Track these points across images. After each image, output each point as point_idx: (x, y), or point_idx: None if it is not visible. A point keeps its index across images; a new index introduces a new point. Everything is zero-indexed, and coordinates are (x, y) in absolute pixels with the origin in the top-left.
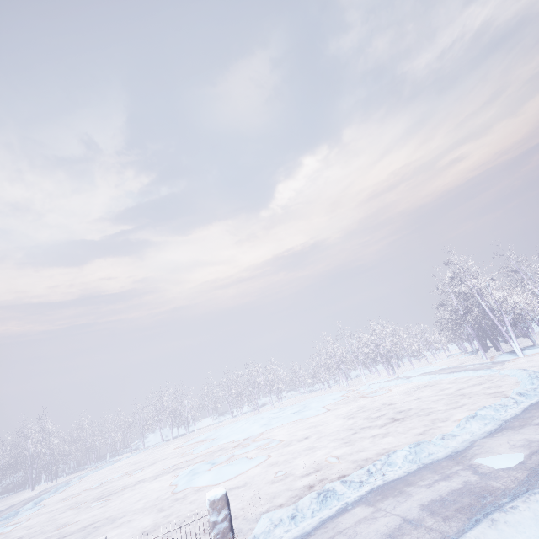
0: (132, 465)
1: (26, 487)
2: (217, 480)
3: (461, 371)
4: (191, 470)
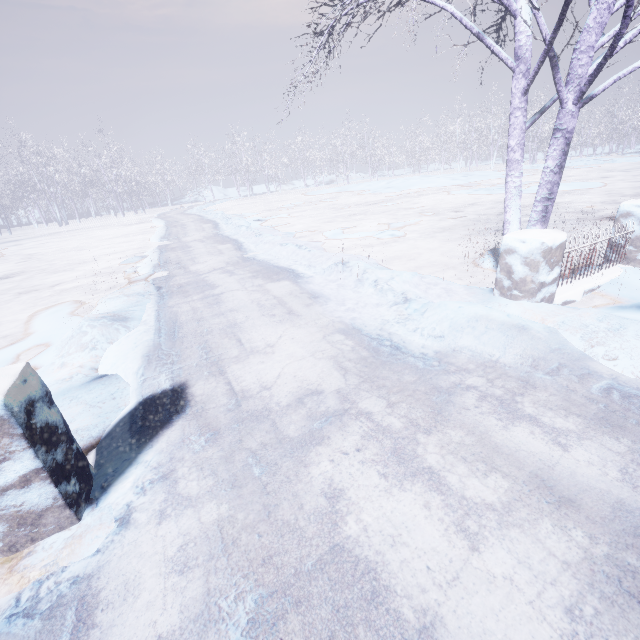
0: (274, 202)
1: (82, 218)
2: (585, 187)
3: None
4: (478, 190)
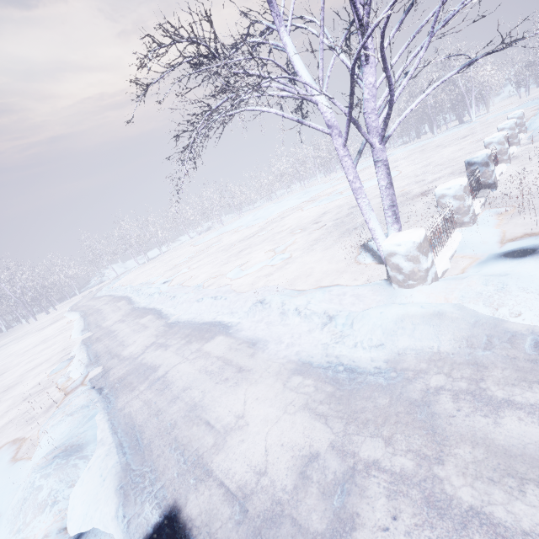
0: (171, 261)
1: None
2: None
3: (446, 132)
4: (321, 202)
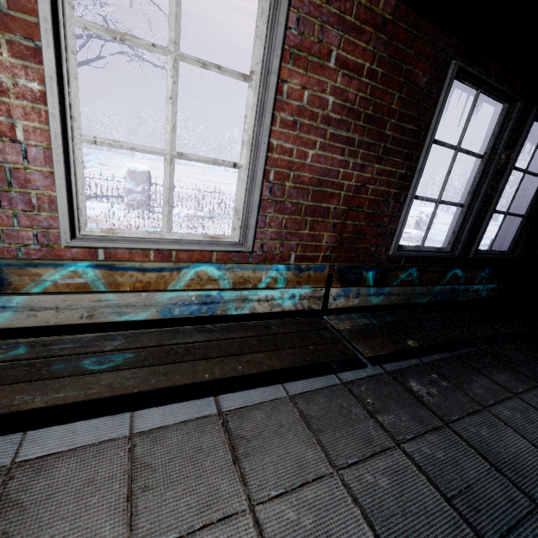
0: None
1: None
2: None
3: None
4: None
